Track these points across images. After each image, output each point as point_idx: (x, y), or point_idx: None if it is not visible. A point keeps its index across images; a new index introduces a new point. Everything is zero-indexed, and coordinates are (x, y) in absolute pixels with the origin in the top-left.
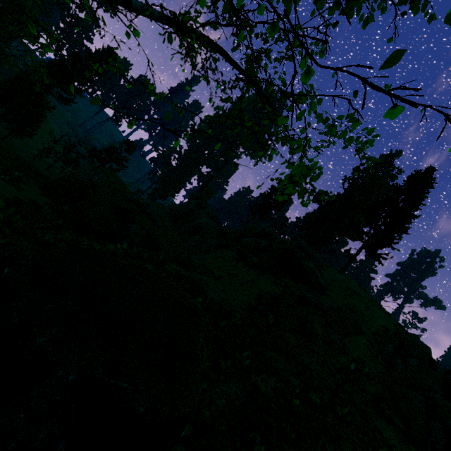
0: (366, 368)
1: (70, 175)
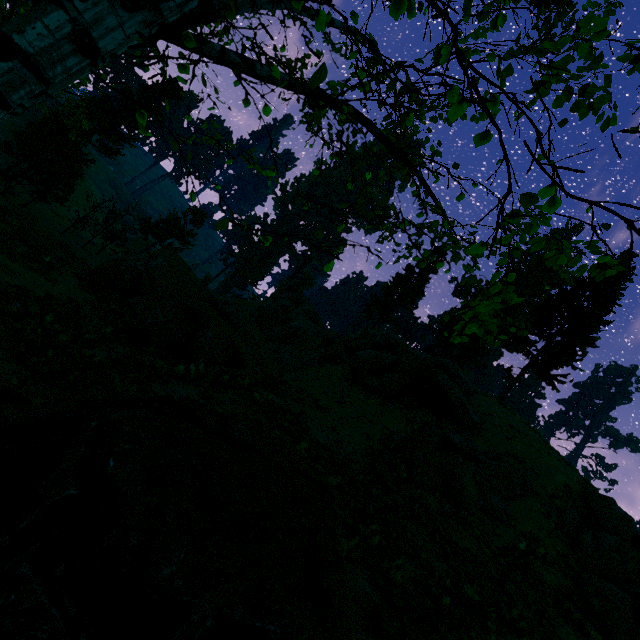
0: (542, 547)
1: (119, 259)
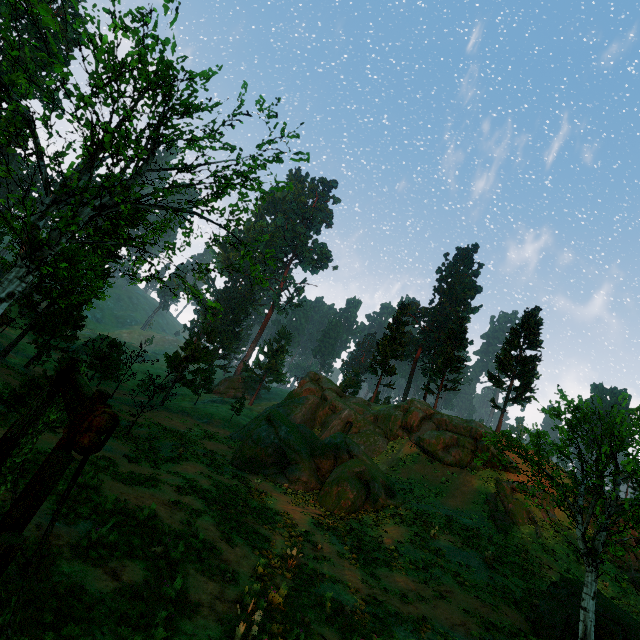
0: None
1: (256, 440)
